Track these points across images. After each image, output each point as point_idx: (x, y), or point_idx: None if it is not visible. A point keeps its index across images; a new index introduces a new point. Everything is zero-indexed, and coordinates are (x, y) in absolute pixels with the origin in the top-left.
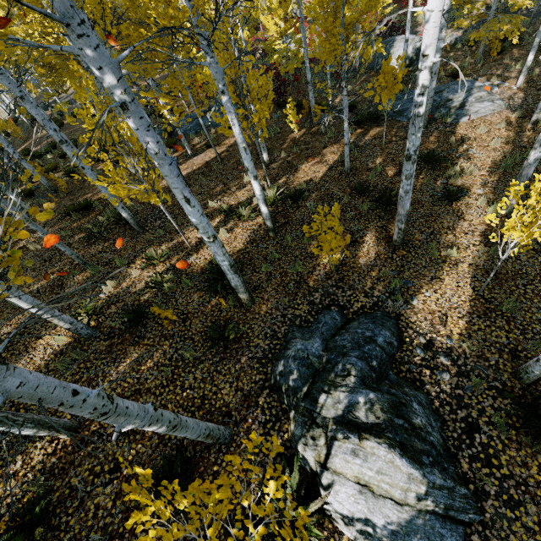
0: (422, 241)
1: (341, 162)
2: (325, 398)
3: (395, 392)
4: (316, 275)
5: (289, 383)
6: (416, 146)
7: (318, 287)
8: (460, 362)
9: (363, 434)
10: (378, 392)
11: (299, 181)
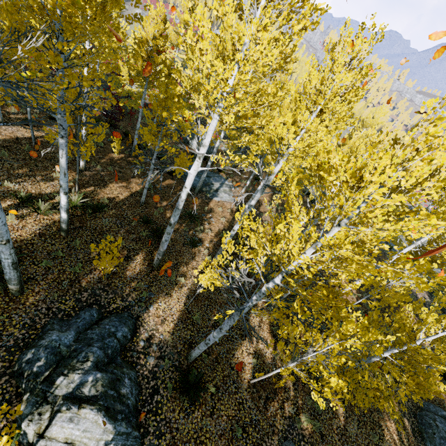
0: (169, 267)
1: (141, 194)
2: (62, 380)
3: (116, 372)
4: (91, 277)
5: (33, 369)
6: (175, 221)
7: (88, 288)
8: (163, 349)
9: (82, 405)
10: (104, 372)
11: (104, 195)
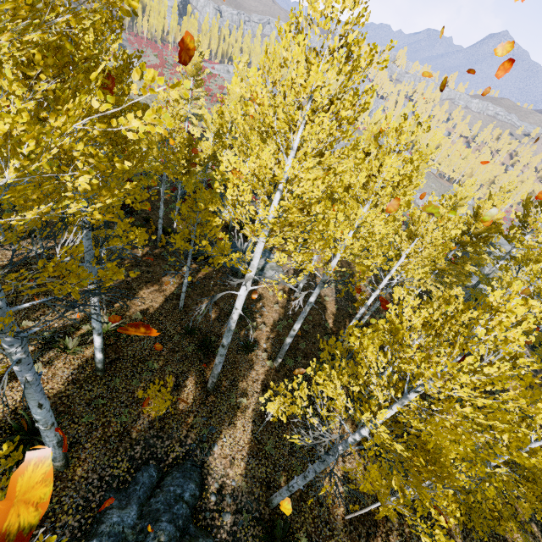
0: (227, 387)
1: (177, 296)
2: None
3: None
4: (140, 424)
5: None
6: (228, 342)
7: (140, 439)
8: (238, 500)
9: None
10: None
11: (136, 309)
